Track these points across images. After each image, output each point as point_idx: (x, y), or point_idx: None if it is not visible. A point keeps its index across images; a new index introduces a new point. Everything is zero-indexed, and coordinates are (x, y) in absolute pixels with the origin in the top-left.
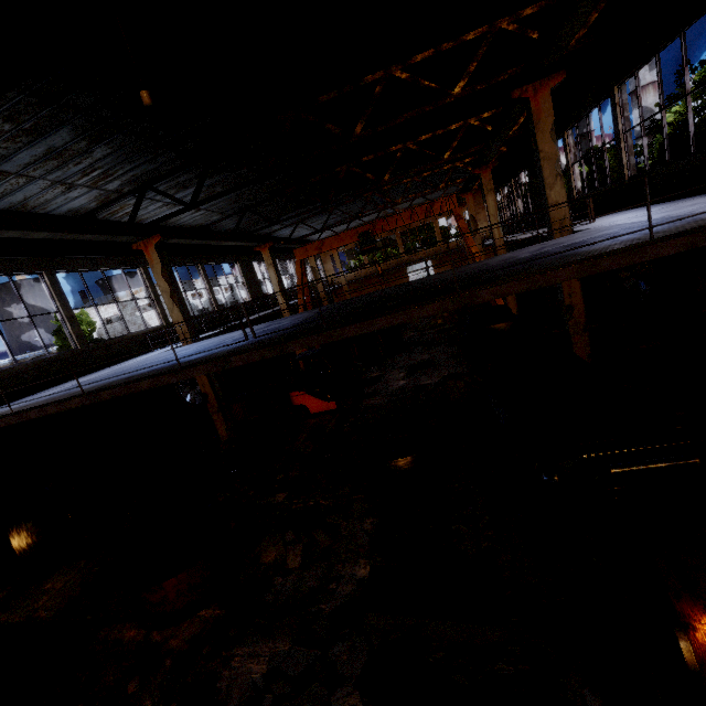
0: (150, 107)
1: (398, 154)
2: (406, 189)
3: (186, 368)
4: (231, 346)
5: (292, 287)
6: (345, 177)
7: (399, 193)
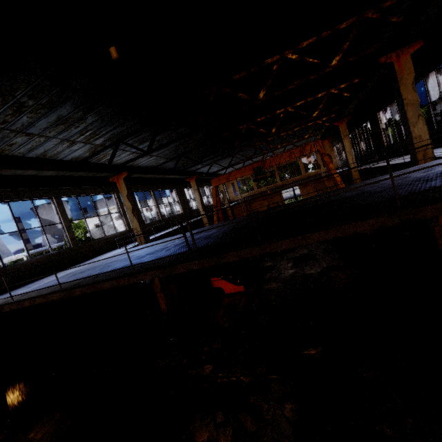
0: (117, 61)
1: (281, 115)
2: (283, 139)
3: (139, 273)
4: (174, 253)
5: (231, 205)
6: (245, 132)
7: (277, 142)
